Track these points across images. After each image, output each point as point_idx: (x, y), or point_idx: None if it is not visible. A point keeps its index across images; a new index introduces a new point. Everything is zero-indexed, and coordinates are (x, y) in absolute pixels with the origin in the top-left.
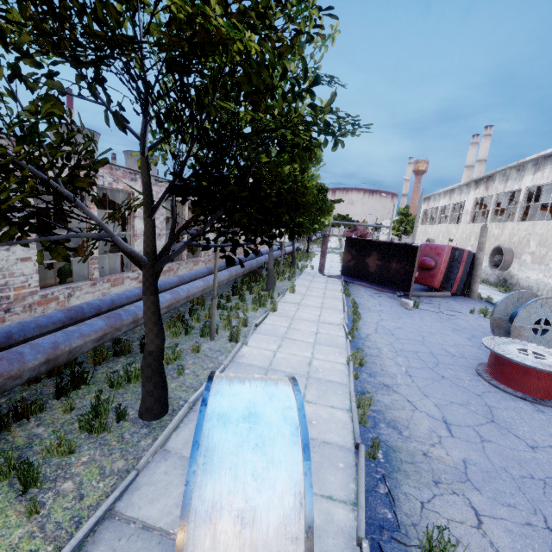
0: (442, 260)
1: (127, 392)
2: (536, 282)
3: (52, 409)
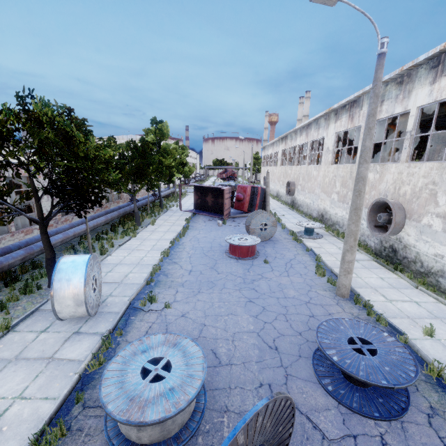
0: (247, 194)
1: (41, 281)
2: (302, 201)
3: (4, 291)
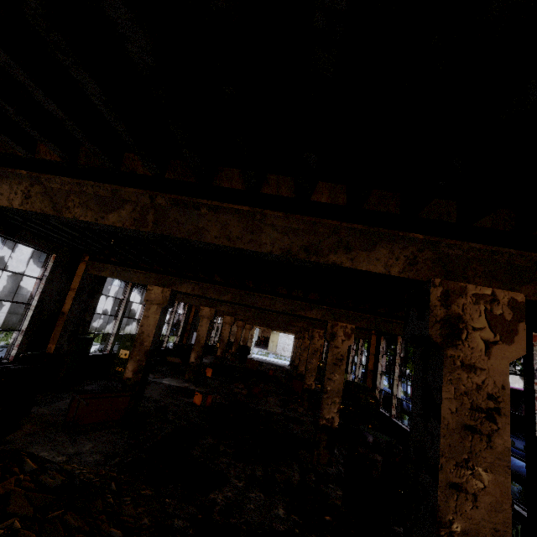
0: None
1: None
2: None
3: None
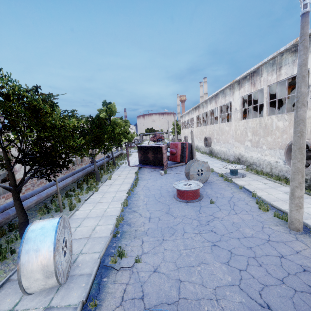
0: (178, 149)
1: (16, 243)
2: (219, 150)
3: None
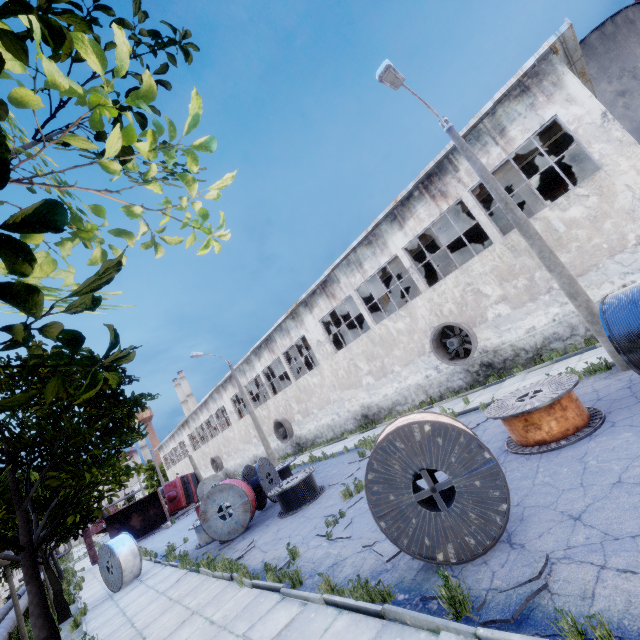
0: (179, 487)
1: None
2: (234, 466)
3: None
